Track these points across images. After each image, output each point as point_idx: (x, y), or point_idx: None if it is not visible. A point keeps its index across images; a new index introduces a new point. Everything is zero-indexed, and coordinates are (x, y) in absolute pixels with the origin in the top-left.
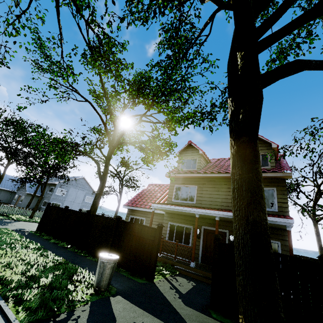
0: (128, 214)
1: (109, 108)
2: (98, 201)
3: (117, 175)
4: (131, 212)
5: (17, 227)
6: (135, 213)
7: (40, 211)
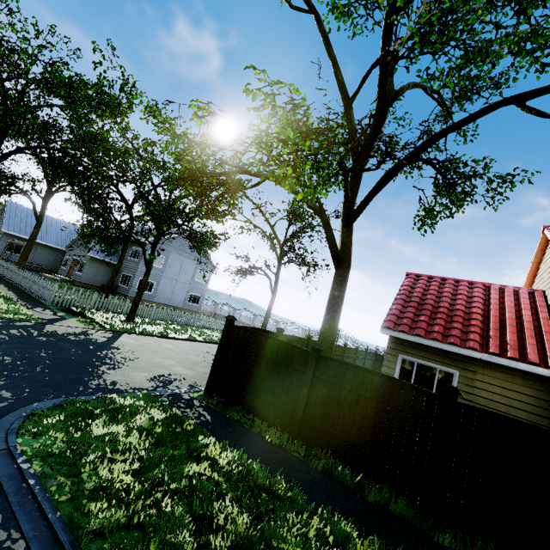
0: (394, 349)
1: (386, 43)
2: (338, 317)
3: (275, 237)
4: (403, 346)
5: (147, 373)
6: (418, 352)
7: (116, 292)
